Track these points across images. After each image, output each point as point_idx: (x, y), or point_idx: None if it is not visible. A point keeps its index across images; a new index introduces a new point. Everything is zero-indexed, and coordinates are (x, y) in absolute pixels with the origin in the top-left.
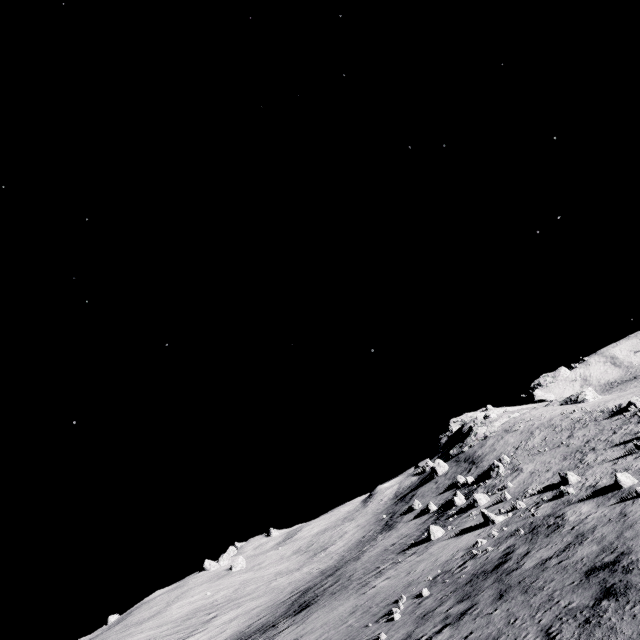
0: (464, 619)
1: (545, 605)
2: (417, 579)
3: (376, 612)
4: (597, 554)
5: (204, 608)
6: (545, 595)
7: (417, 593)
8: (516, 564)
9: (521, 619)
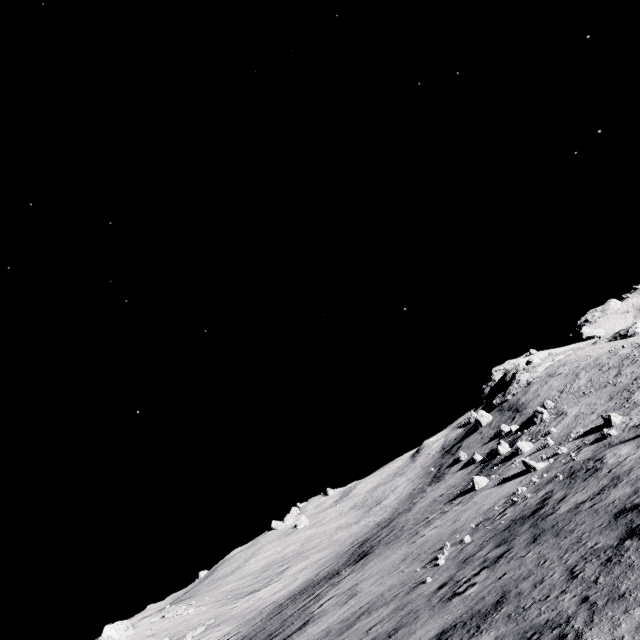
0: (500, 562)
1: (573, 547)
2: (461, 527)
3: (424, 558)
4: (629, 496)
5: (277, 561)
6: (574, 537)
7: (460, 540)
8: (552, 509)
9: (550, 560)
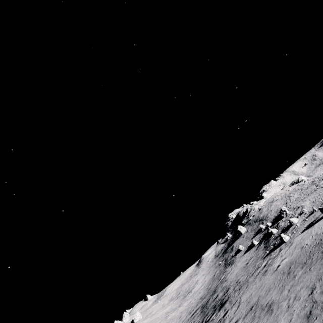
0: None
1: None
2: (321, 240)
3: (320, 257)
4: None
5: None
6: None
7: None
8: None
9: None
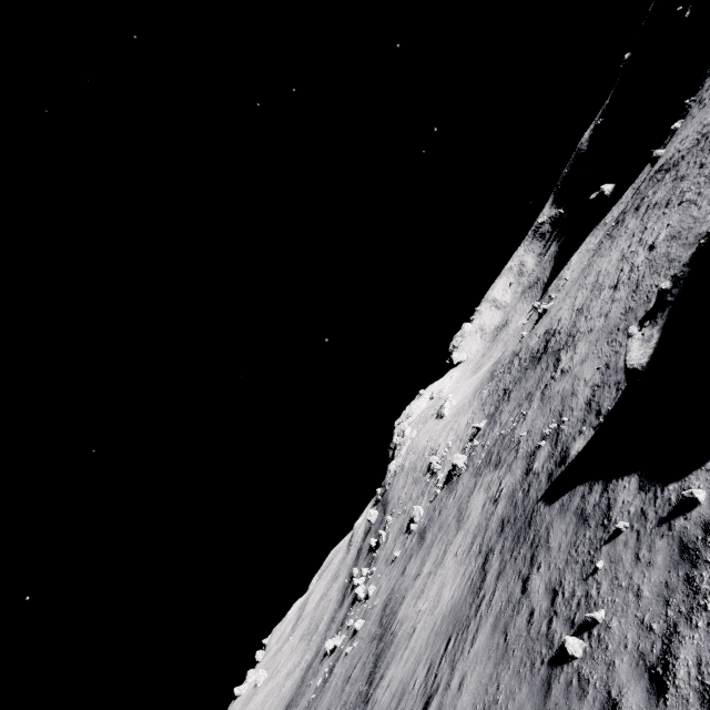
0: None
1: None
2: None
3: None
4: None
5: None
6: None
7: None
8: None
9: None
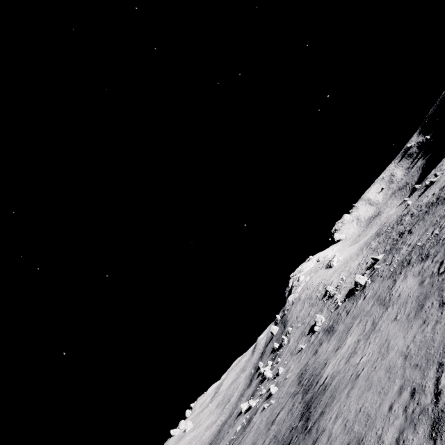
0: None
1: None
2: None
3: None
4: None
5: None
6: None
7: None
8: None
9: None
